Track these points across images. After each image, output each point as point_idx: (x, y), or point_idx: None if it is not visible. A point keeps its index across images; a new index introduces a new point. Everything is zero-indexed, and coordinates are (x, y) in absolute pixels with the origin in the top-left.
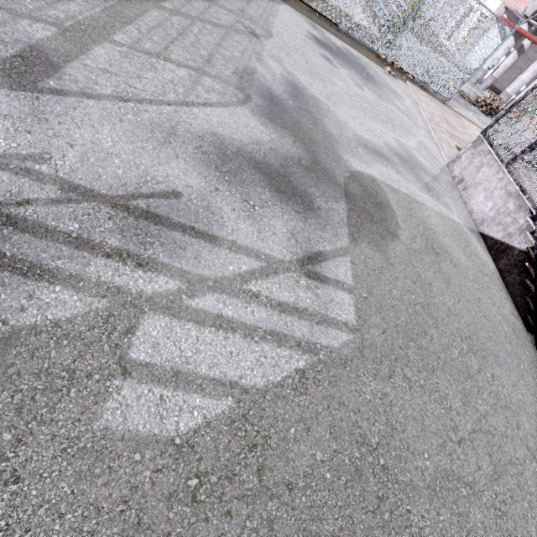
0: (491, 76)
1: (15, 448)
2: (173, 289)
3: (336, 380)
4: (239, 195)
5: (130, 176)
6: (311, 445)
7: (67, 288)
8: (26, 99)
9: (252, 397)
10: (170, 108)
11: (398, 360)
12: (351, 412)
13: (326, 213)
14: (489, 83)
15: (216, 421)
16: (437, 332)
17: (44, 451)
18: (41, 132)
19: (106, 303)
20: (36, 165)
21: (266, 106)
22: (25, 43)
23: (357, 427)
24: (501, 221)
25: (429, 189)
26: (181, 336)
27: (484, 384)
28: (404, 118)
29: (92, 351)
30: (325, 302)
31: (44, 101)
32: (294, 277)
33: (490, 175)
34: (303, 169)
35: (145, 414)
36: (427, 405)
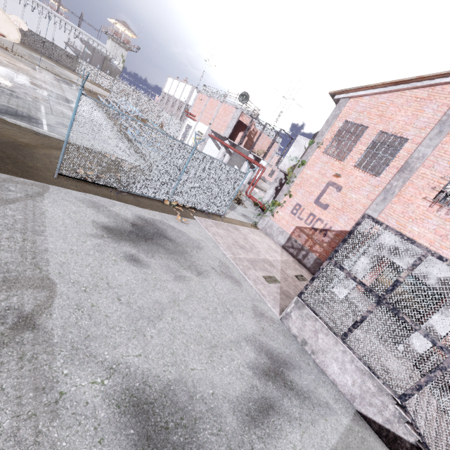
0: None
1: None
2: None
3: None
4: None
5: None
6: None
7: None
8: None
9: None
10: None
11: None
12: None
13: None
14: None
15: None
16: None
17: None
18: None
19: None
20: None
21: None
22: None
23: None
24: (371, 402)
25: (310, 399)
26: None
27: None
28: (226, 283)
29: None
30: None
31: None
32: None
33: (331, 344)
34: None
35: None
36: None
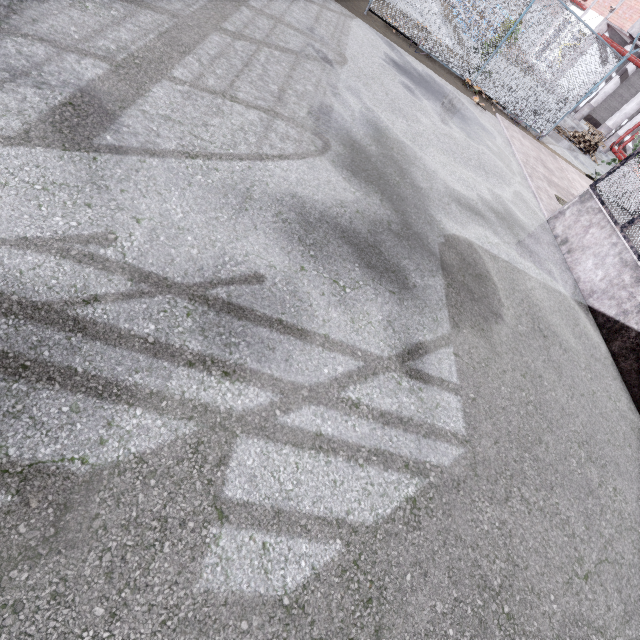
0: (588, 105)
1: (109, 625)
2: (265, 404)
3: (450, 508)
4: (327, 275)
5: (206, 257)
6: (430, 595)
7: (149, 410)
8: (82, 161)
9: (361, 537)
10: (243, 164)
11: (513, 477)
12: (469, 548)
13: (423, 292)
14: (586, 112)
15: (325, 572)
16: (552, 438)
17: (141, 627)
18: (102, 204)
19: (193, 427)
20: (101, 249)
21: (347, 155)
22: (74, 85)
23: (476, 567)
24: (614, 295)
25: (530, 253)
26: (279, 464)
27: (606, 501)
28: (497, 162)
29: (183, 492)
30: (431, 408)
31: (102, 163)
32: (395, 377)
33: (601, 238)
34: (393, 235)
35: (248, 569)
36: (549, 533)
